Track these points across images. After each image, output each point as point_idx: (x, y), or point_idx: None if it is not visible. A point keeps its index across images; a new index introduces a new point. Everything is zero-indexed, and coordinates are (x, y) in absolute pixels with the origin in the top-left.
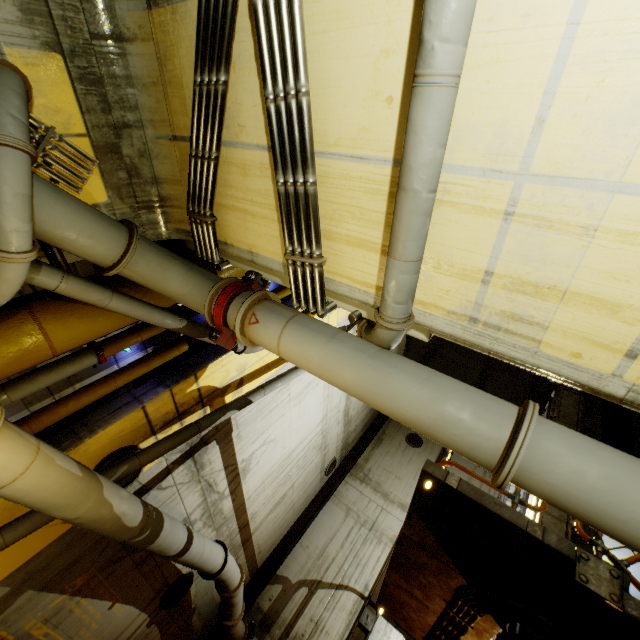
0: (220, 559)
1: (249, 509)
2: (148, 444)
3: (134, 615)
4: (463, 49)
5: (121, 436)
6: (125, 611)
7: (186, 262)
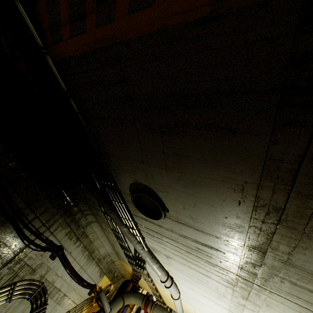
0: None
1: None
2: None
3: None
4: (182, 310)
5: None
6: None
7: (133, 294)
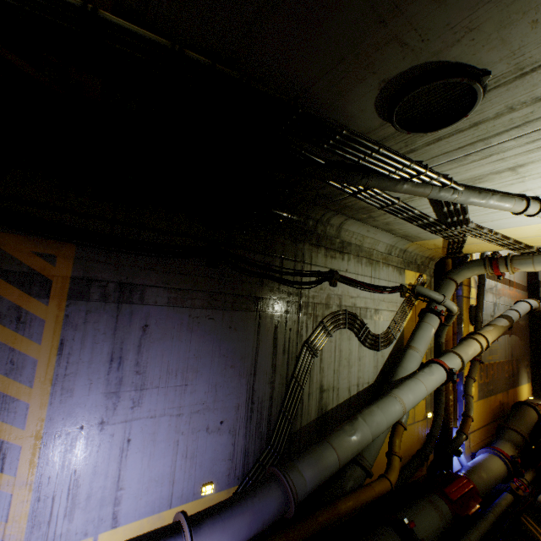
0: (527, 306)
1: (505, 277)
2: (470, 302)
3: (503, 338)
4: None
5: (465, 308)
6: (501, 339)
7: (463, 267)
